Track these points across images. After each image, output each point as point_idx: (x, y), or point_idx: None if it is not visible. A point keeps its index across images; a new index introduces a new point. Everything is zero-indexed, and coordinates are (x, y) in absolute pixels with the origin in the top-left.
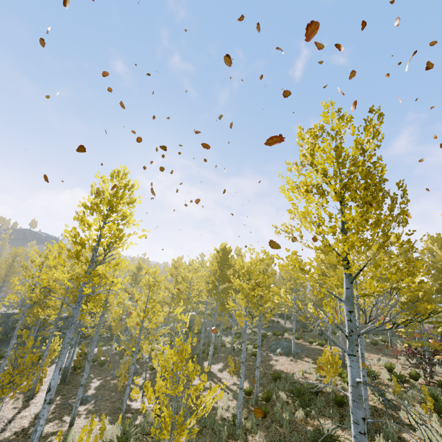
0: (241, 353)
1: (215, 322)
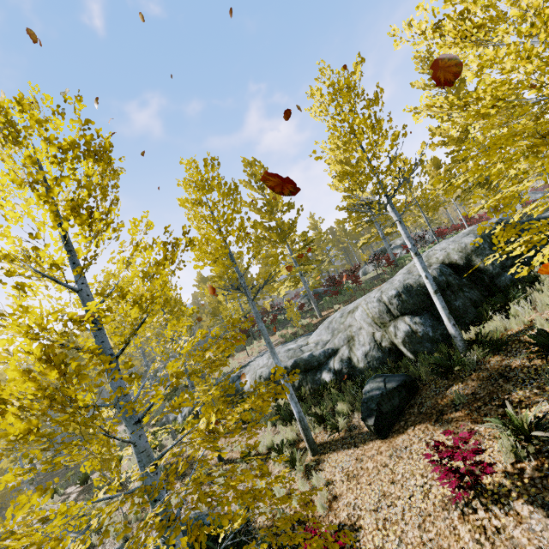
0: None
1: None
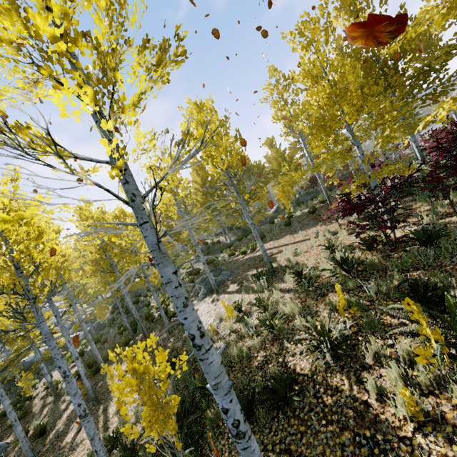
0: (162, 320)
1: (63, 328)
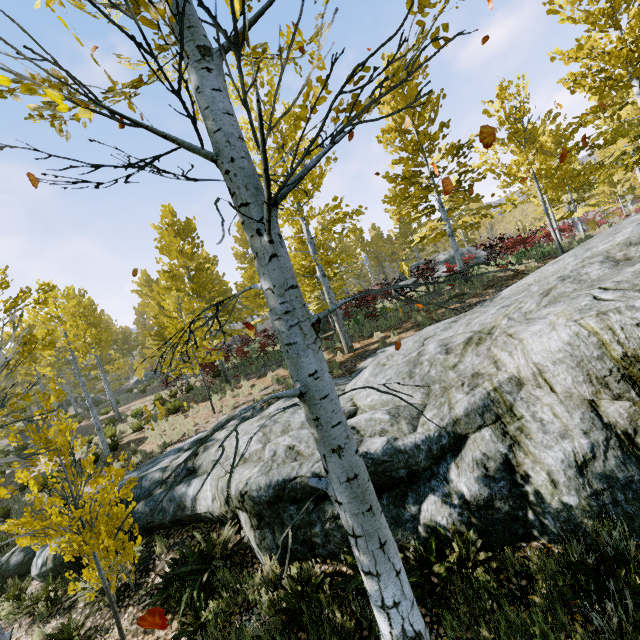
0: None
1: None
